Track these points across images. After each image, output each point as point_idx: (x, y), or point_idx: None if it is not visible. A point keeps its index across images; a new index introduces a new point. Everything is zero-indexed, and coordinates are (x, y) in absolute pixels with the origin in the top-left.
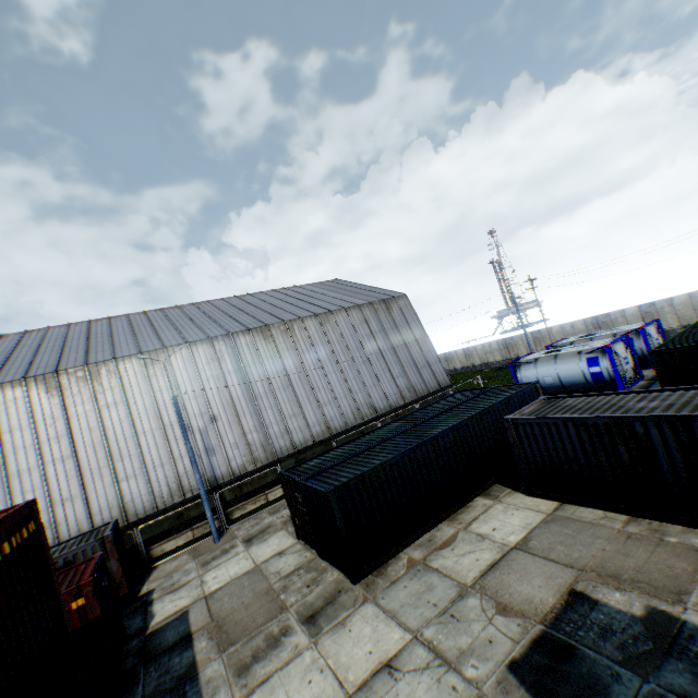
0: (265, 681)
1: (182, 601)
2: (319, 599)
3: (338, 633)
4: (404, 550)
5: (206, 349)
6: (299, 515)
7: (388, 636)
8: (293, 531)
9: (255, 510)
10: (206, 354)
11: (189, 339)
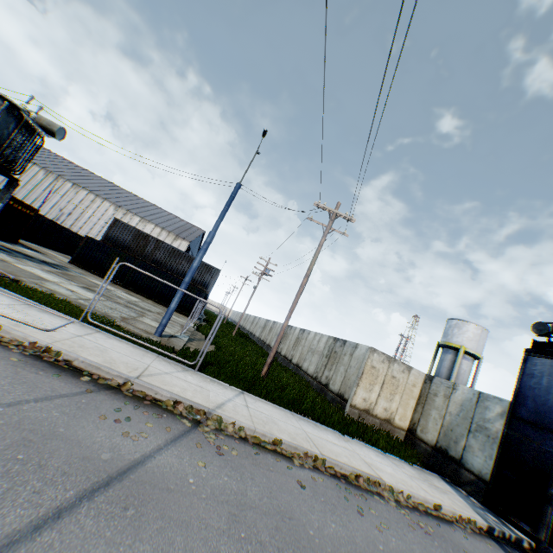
0: None
1: None
2: None
3: None
4: None
5: (93, 197)
6: None
7: None
8: None
9: None
10: (91, 198)
11: (94, 191)
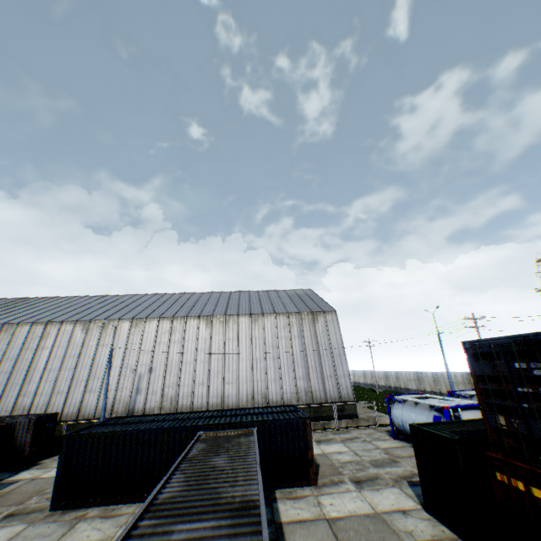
0: None
1: (29, 475)
2: (32, 507)
3: None
4: (98, 506)
5: (167, 324)
6: None
7: None
8: None
9: None
10: (166, 327)
11: (162, 315)
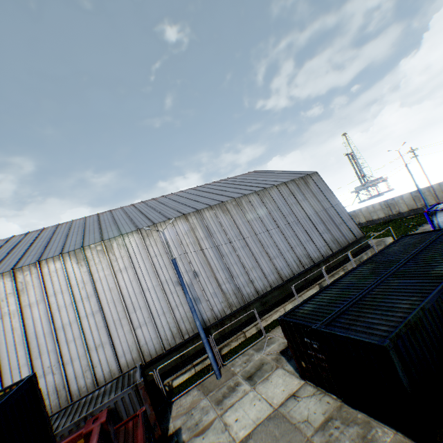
0: None
1: None
2: None
3: None
4: None
5: (183, 223)
6: (309, 359)
7: None
8: (292, 370)
9: (239, 347)
10: (184, 227)
11: (170, 217)
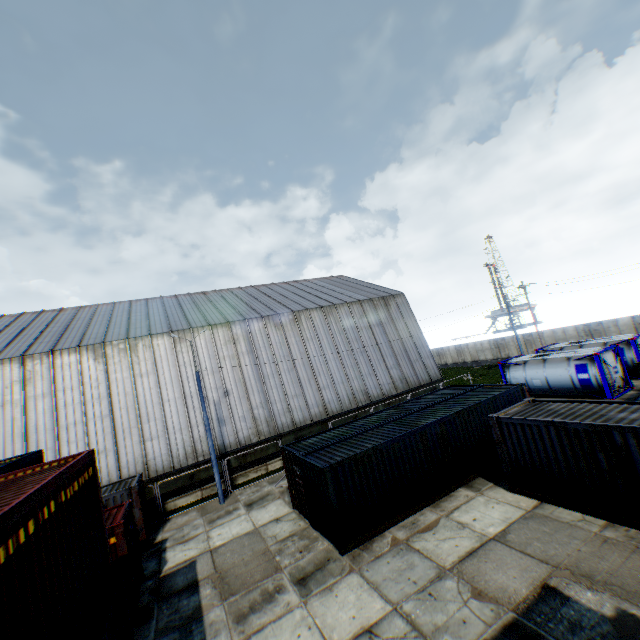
0: (260, 630)
1: (191, 552)
2: (309, 564)
3: (326, 596)
4: (388, 529)
5: (225, 332)
6: (296, 486)
7: (370, 605)
8: (289, 501)
9: (256, 479)
10: (224, 336)
11: (211, 322)
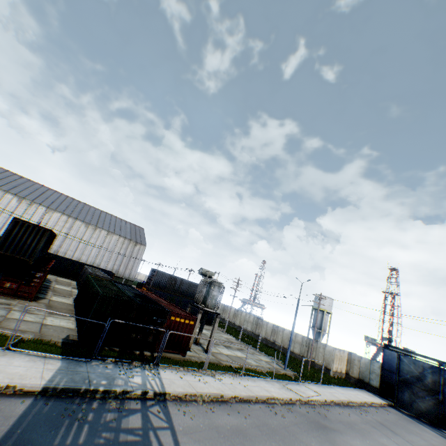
0: None
1: None
2: None
3: None
4: None
5: (66, 218)
6: None
7: None
8: None
9: None
10: (65, 219)
11: (65, 212)
